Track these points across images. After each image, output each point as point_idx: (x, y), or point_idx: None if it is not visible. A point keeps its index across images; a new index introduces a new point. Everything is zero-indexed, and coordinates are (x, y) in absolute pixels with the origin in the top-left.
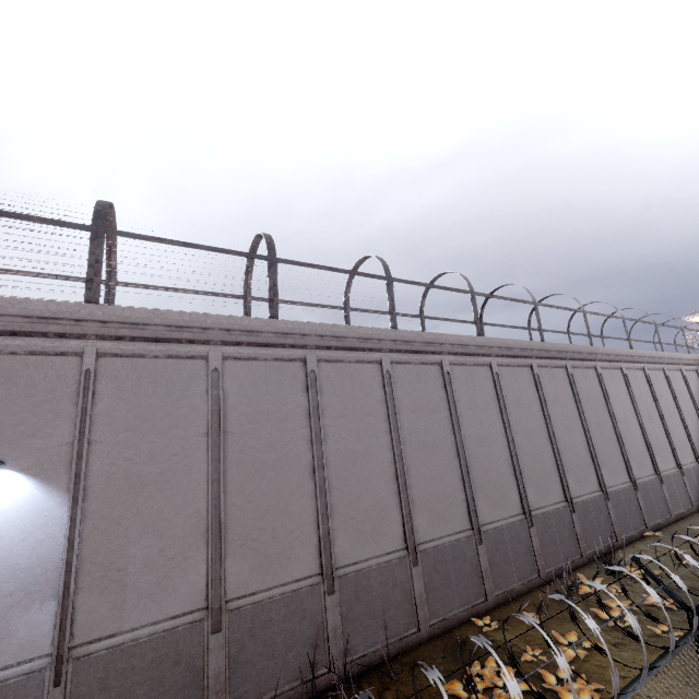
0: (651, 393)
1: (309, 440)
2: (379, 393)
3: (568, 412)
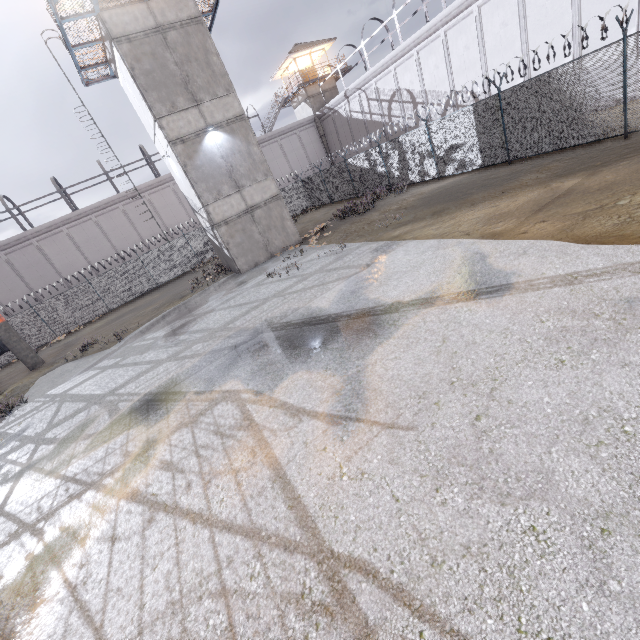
0: (102, 233)
1: None
2: None
3: (10, 282)
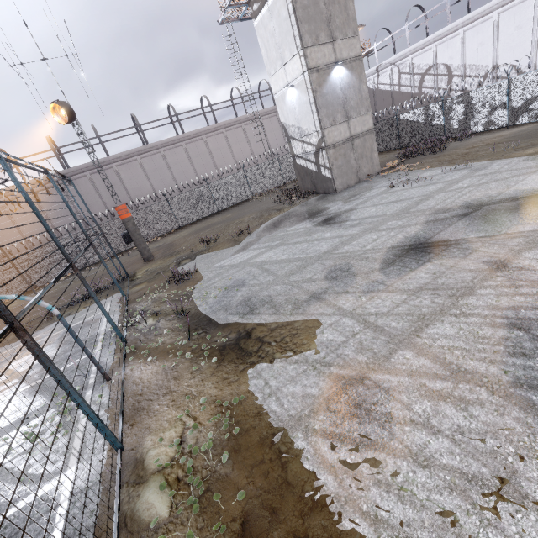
0: (166, 165)
1: None
2: None
3: (90, 198)
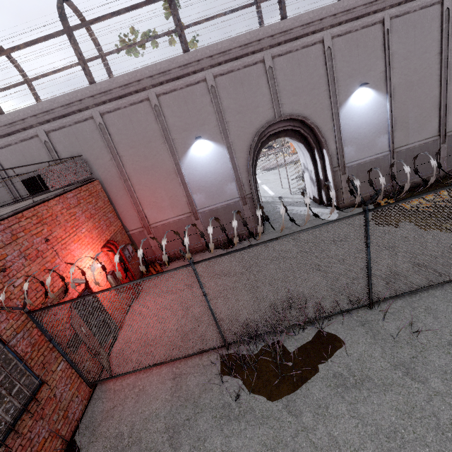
0: None
1: None
2: None
3: None
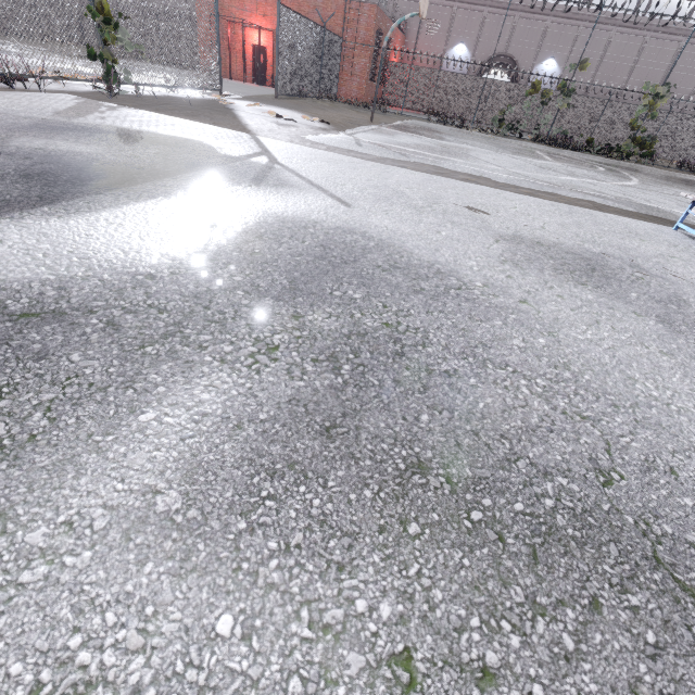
0: None
1: (628, 72)
2: (669, 58)
3: None
